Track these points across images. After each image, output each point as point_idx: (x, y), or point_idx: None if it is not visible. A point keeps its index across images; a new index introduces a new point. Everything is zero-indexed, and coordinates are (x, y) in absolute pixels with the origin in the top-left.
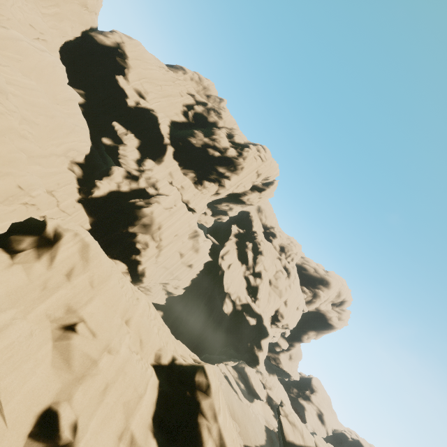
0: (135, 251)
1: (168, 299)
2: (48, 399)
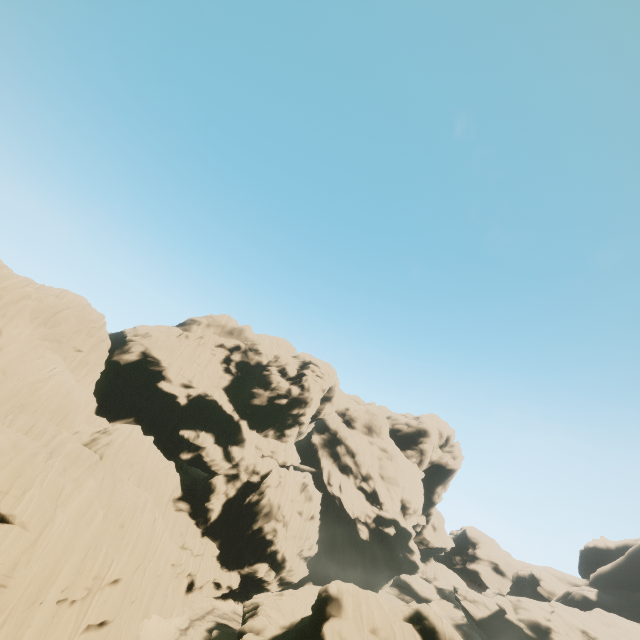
0: (267, 544)
1: (307, 565)
2: None
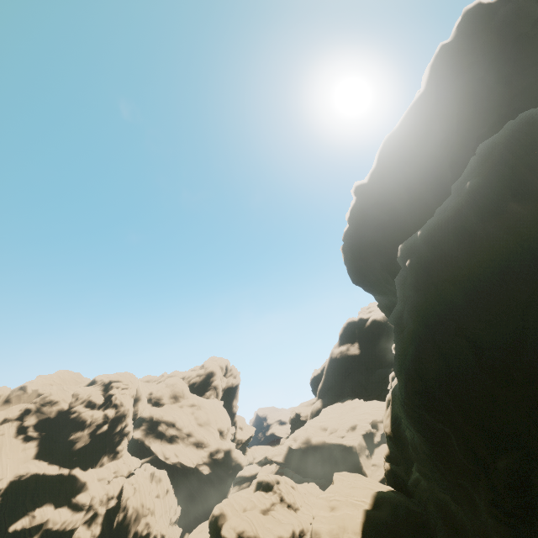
0: None
1: (178, 525)
2: (258, 510)
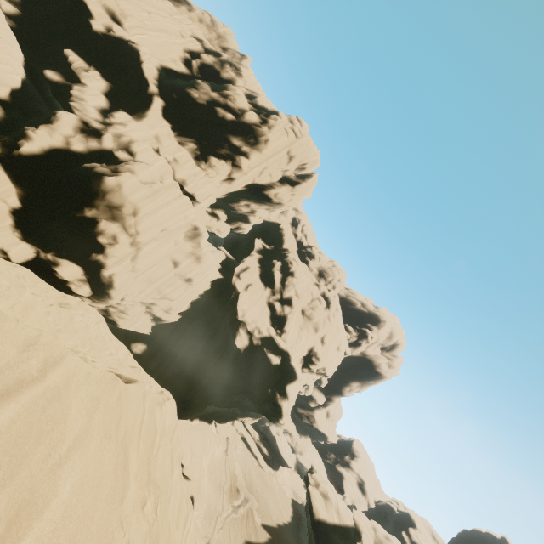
0: (96, 248)
1: (156, 329)
2: None
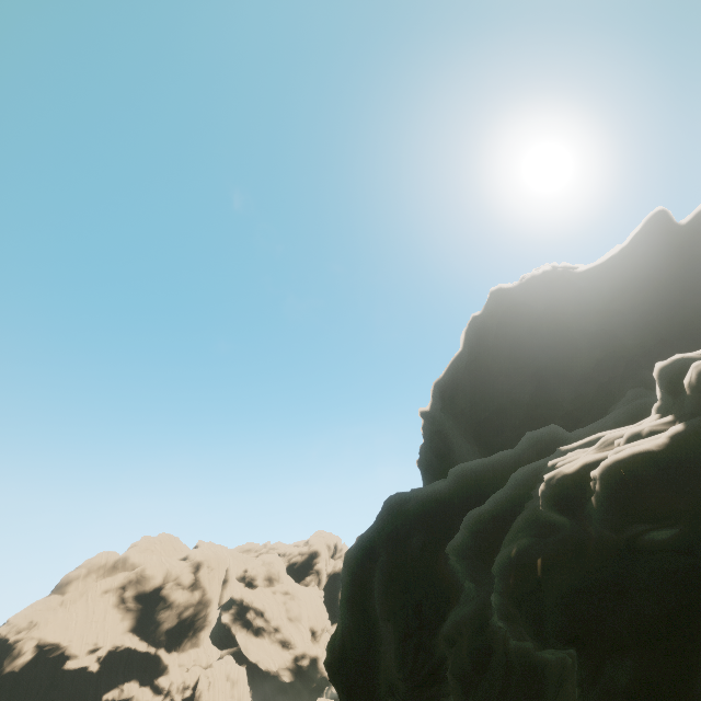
0: None
1: None
2: None
